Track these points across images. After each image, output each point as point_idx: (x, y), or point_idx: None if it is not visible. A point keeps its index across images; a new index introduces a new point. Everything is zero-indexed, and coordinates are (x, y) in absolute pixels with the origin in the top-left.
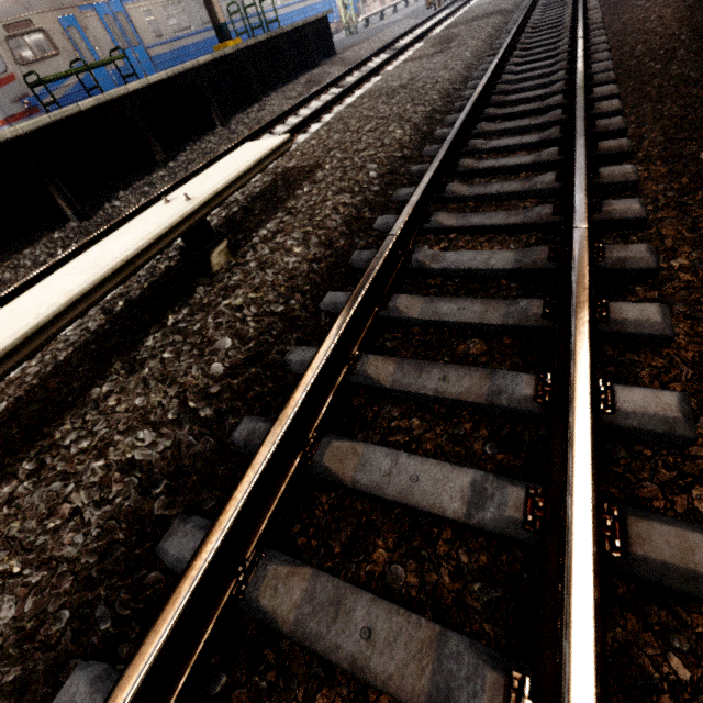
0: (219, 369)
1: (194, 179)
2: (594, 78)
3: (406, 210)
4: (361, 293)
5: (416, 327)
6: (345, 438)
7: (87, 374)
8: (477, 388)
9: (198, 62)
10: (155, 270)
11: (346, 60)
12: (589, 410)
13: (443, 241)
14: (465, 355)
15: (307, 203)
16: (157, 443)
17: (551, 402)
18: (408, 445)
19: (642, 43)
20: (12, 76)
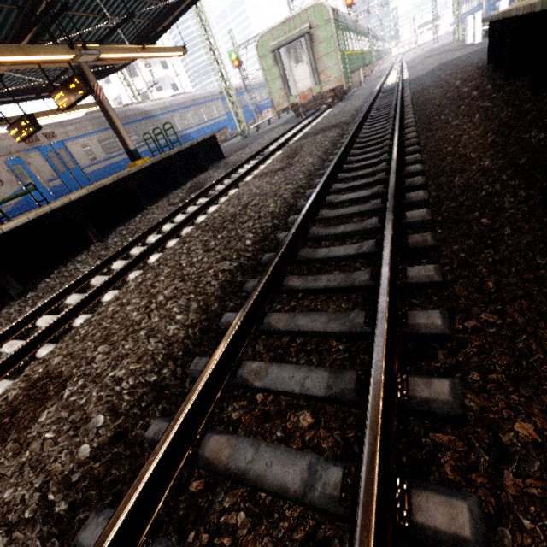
0: None
1: None
2: (409, 241)
3: None
4: None
5: None
6: None
7: None
8: None
9: (70, 199)
10: None
11: (229, 164)
12: None
13: None
14: None
15: None
16: None
17: None
18: None
19: (458, 173)
20: None
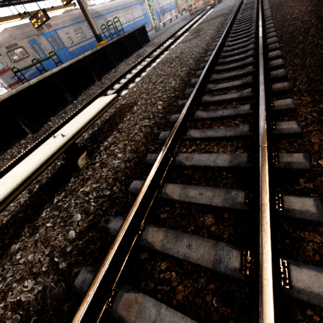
0: (72, 235)
1: (70, 122)
2: (268, 47)
3: (173, 131)
4: (146, 188)
5: (177, 204)
6: (132, 289)
7: (12, 233)
8: (207, 255)
9: (85, 55)
10: (55, 166)
11: (154, 44)
12: (272, 301)
13: (193, 145)
14: (202, 225)
15: (127, 126)
16: (34, 288)
17: (250, 275)
18: (168, 293)
19: (291, 25)
20: (10, 67)
